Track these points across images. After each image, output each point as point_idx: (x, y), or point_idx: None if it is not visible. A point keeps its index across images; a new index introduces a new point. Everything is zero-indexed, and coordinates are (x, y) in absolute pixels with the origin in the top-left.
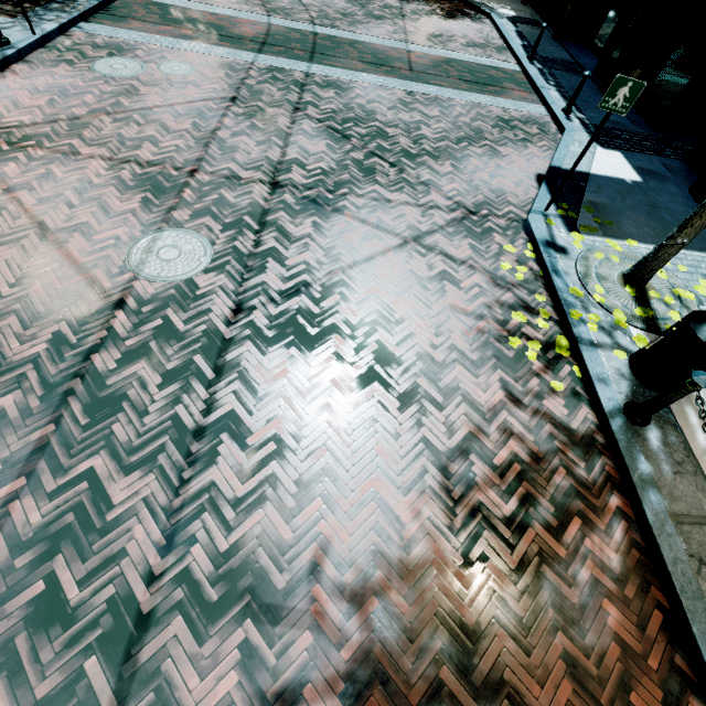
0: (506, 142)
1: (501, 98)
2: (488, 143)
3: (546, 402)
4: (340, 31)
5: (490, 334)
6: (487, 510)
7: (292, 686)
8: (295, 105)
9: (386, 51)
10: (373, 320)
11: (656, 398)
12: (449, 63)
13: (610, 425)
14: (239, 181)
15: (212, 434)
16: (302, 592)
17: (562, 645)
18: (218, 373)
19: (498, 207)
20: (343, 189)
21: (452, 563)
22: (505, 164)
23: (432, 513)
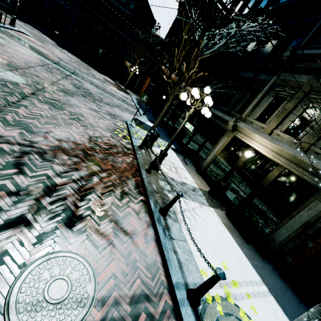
0: (126, 111)
1: (128, 106)
2: (121, 109)
3: (121, 141)
4: (83, 74)
5: (110, 129)
6: (99, 145)
7: (35, 142)
8: (64, 77)
9: (97, 84)
10: (77, 114)
11: (143, 141)
12: (115, 95)
13: (134, 146)
14: (40, 78)
15: (18, 105)
16: (42, 133)
17: (111, 163)
18: (23, 99)
19: (120, 117)
20: (75, 95)
21: (88, 146)
22: (125, 114)
23: (85, 140)
